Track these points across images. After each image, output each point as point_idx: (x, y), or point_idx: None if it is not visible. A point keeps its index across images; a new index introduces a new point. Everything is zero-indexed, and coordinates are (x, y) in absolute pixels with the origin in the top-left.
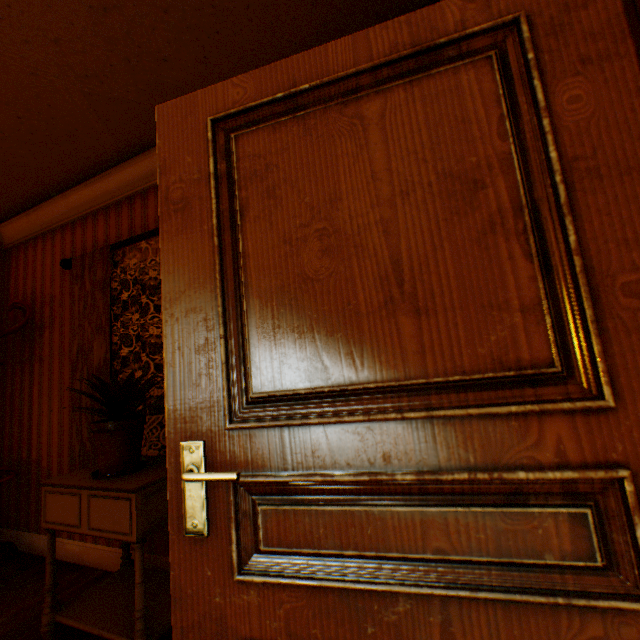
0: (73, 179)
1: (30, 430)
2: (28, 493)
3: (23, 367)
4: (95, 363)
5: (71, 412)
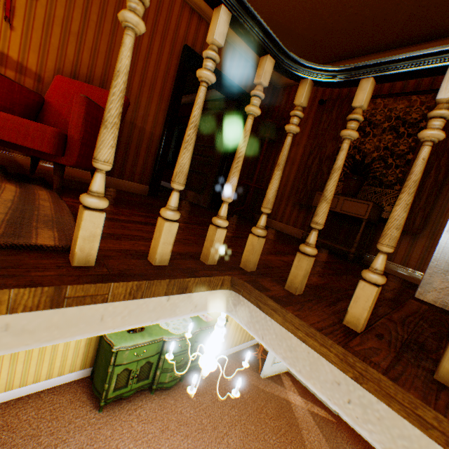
0: (345, 57)
1: (268, 175)
2: (260, 200)
3: (271, 148)
4: (325, 154)
5: (295, 173)
